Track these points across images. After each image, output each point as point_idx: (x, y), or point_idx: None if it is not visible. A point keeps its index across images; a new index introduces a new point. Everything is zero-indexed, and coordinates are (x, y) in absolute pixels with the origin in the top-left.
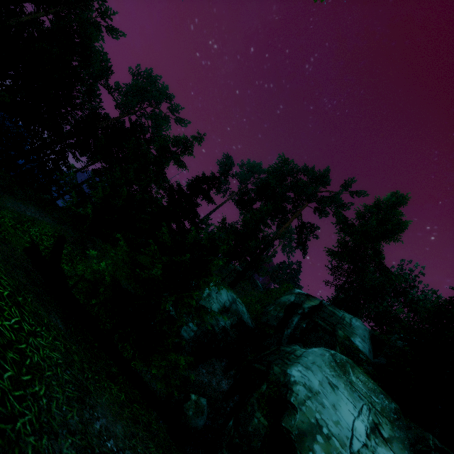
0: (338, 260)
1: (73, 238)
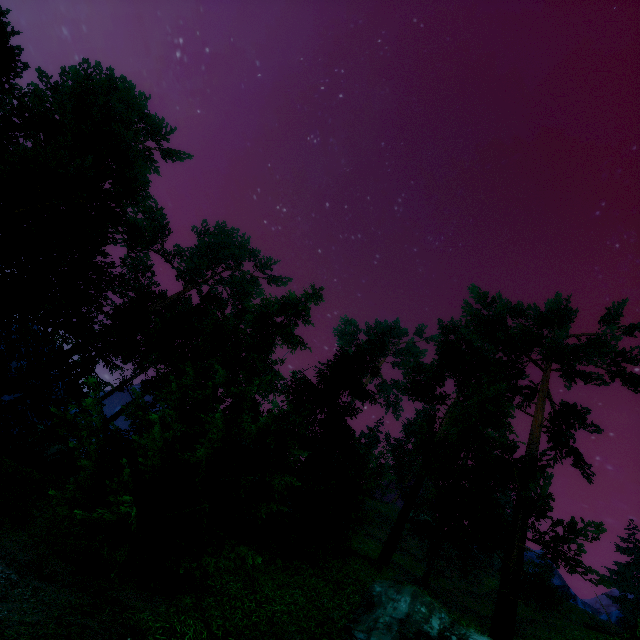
0: None
1: None
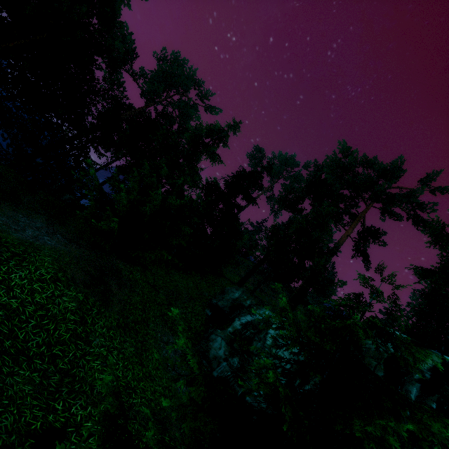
0: (432, 282)
1: (87, 275)
